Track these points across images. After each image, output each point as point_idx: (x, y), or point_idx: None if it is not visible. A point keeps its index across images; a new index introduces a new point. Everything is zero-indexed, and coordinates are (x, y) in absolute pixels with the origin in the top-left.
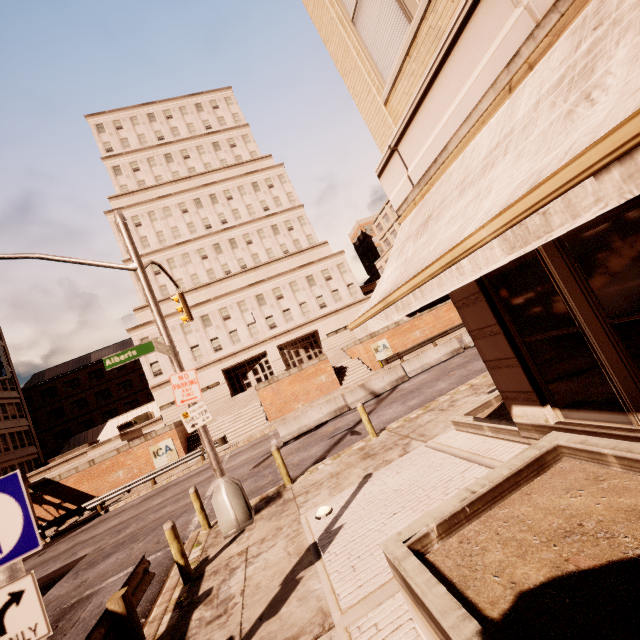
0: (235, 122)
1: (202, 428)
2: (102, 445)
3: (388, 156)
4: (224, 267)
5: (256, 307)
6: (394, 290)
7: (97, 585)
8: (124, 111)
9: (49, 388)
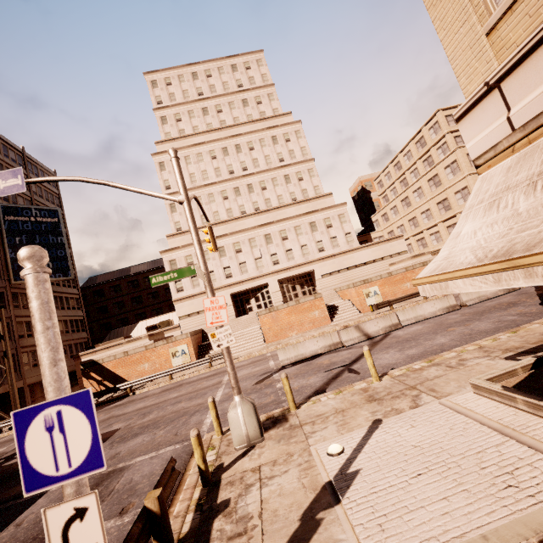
0: (263, 82)
1: (226, 349)
2: (134, 341)
3: (480, 95)
4: (241, 208)
5: (264, 245)
6: (542, 251)
7: (128, 460)
8: (174, 70)
9: (99, 290)
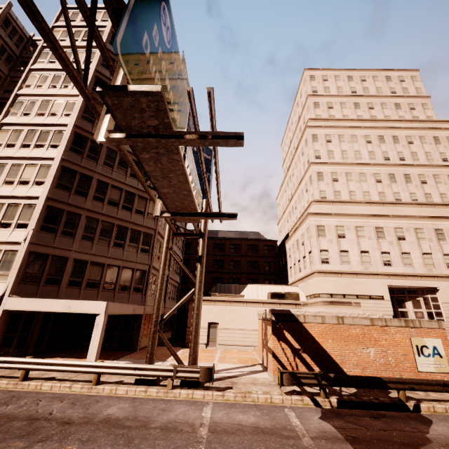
0: (417, 93)
1: None
2: (340, 305)
3: None
4: (395, 194)
5: (434, 239)
6: None
7: None
8: (331, 71)
9: (187, 242)
